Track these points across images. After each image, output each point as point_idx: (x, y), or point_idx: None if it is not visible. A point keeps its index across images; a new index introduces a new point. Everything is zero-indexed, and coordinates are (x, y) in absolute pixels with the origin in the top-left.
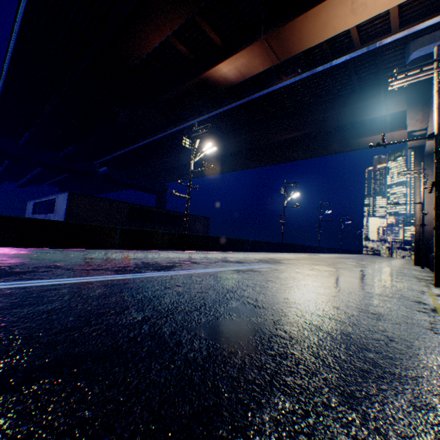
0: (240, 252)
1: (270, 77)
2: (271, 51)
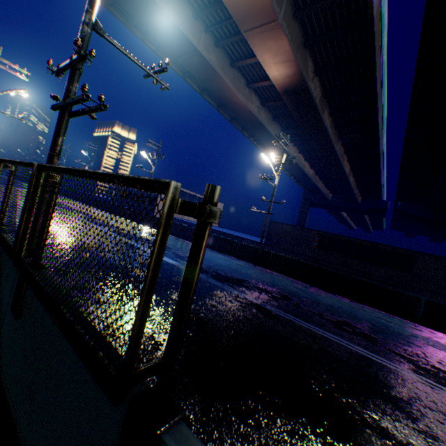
0: (358, 304)
1: (358, 5)
2: (259, 29)
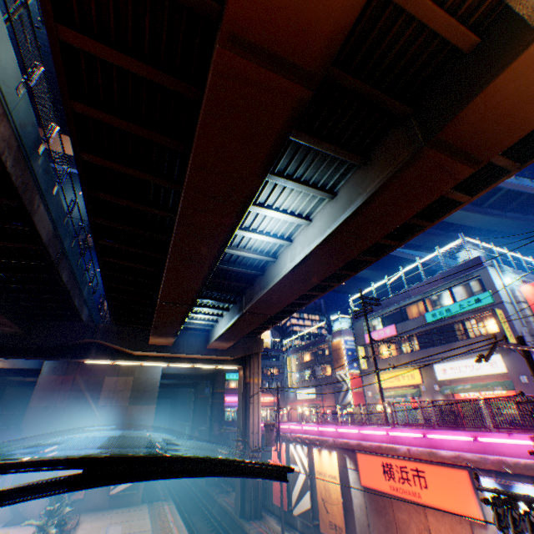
0: None
1: None
2: None
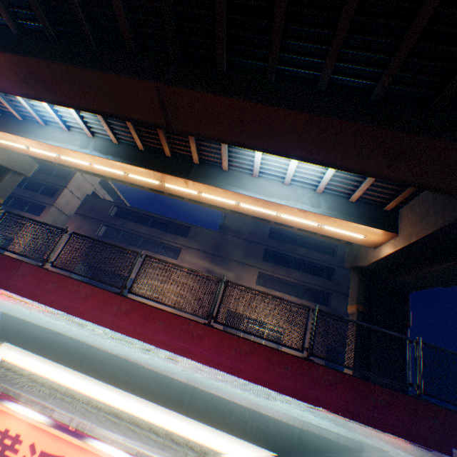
0: None
1: None
2: None
